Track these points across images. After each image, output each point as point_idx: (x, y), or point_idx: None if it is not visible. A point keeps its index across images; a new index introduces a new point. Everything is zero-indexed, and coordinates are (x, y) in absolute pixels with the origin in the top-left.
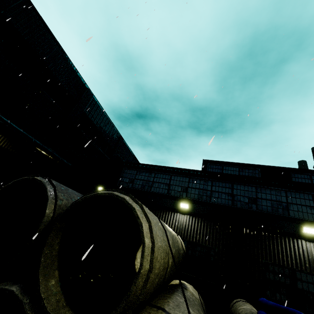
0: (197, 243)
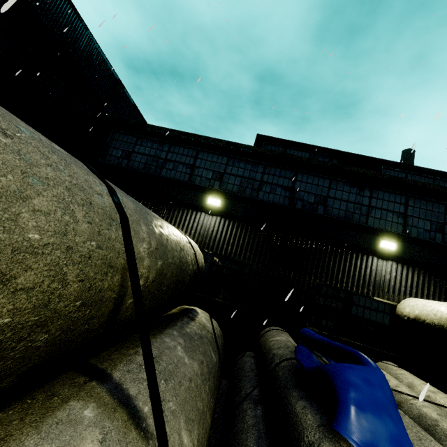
0: (228, 257)
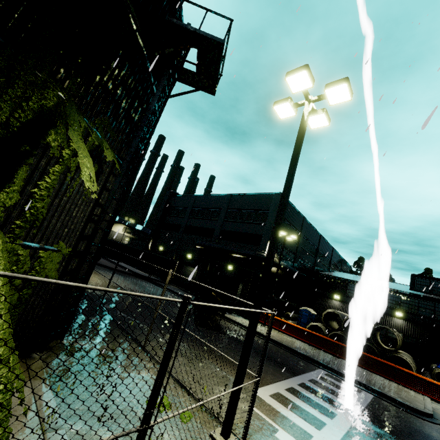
0: (409, 335)
